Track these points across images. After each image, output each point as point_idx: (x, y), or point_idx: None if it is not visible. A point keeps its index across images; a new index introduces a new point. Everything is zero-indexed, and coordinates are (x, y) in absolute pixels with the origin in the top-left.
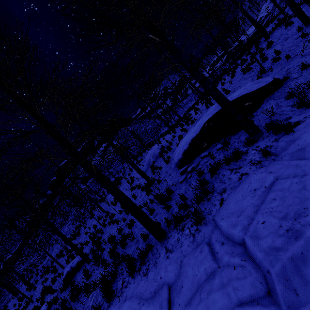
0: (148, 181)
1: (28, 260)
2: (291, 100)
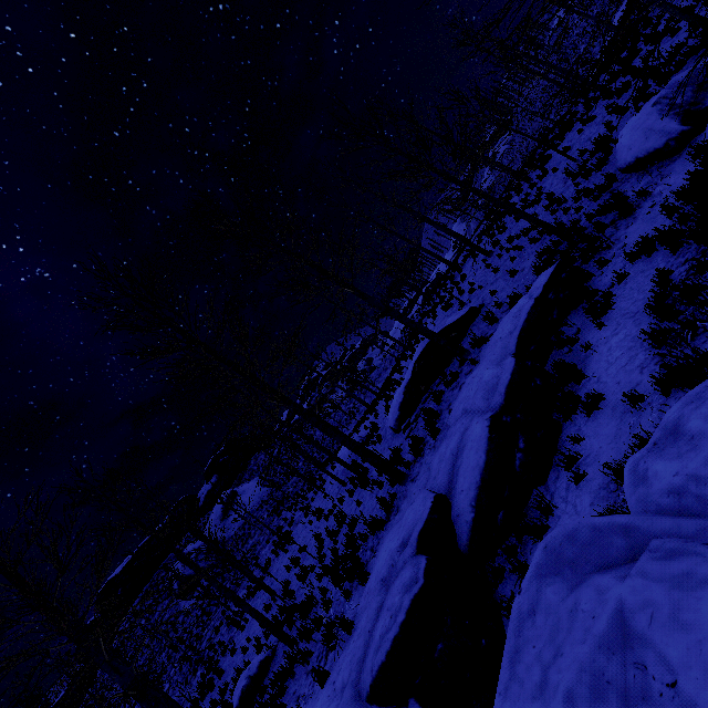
0: (359, 472)
1: None
2: (487, 321)
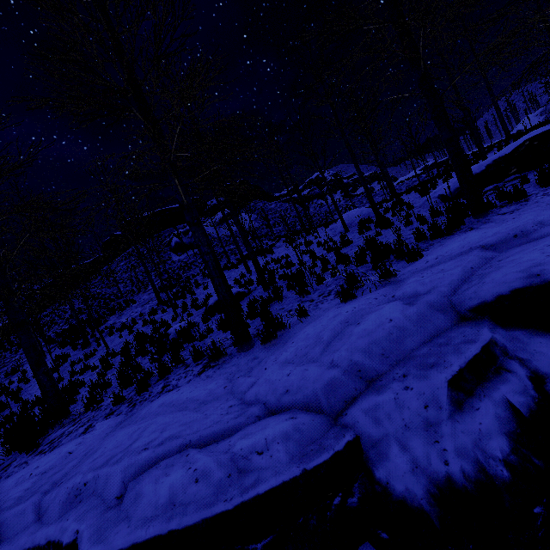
0: (381, 218)
1: (54, 328)
2: None
